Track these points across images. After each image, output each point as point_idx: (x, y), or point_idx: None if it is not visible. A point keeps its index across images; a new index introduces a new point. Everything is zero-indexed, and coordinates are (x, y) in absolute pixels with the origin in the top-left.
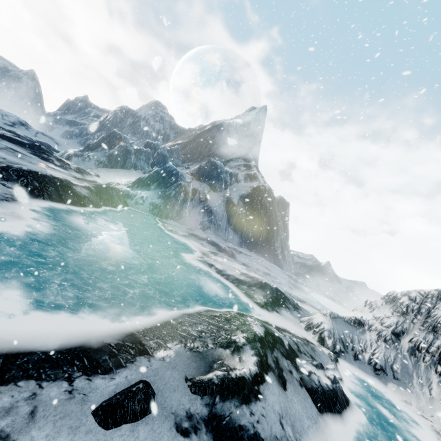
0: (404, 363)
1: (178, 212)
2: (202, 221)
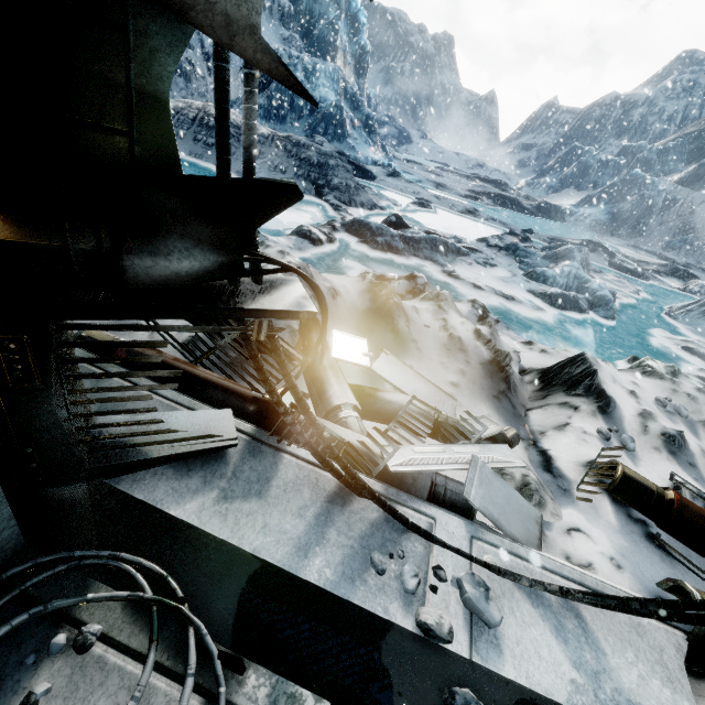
0: None
1: (630, 230)
2: (669, 241)
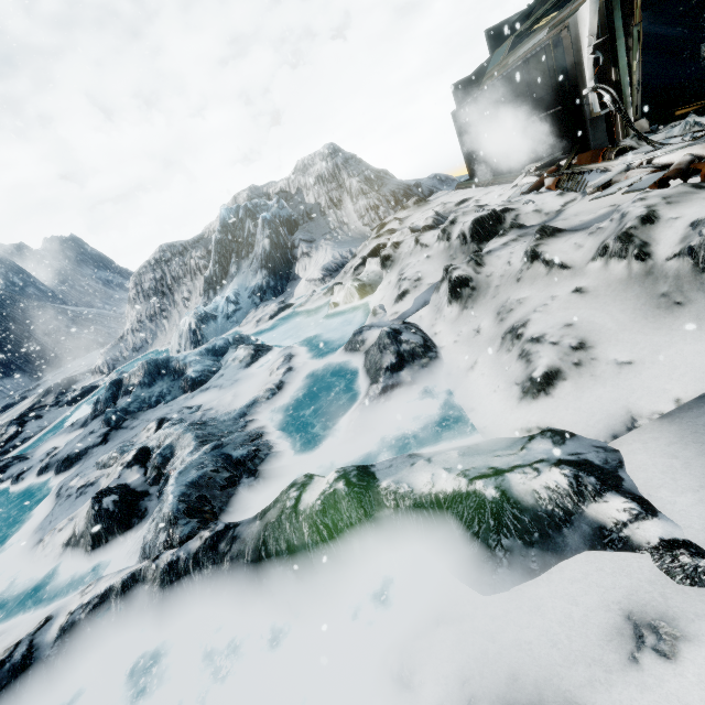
0: (152, 331)
1: None
2: None
